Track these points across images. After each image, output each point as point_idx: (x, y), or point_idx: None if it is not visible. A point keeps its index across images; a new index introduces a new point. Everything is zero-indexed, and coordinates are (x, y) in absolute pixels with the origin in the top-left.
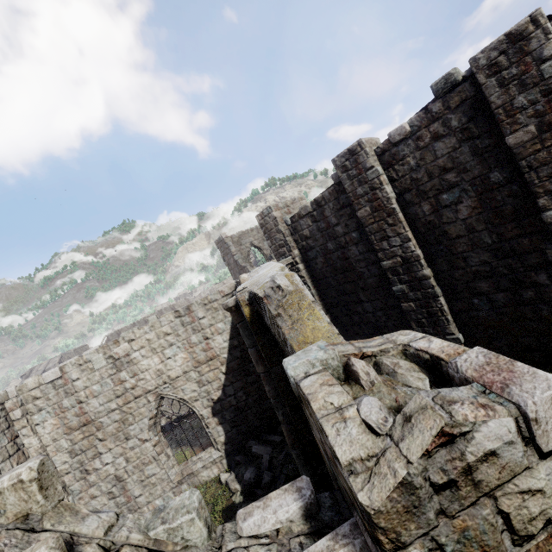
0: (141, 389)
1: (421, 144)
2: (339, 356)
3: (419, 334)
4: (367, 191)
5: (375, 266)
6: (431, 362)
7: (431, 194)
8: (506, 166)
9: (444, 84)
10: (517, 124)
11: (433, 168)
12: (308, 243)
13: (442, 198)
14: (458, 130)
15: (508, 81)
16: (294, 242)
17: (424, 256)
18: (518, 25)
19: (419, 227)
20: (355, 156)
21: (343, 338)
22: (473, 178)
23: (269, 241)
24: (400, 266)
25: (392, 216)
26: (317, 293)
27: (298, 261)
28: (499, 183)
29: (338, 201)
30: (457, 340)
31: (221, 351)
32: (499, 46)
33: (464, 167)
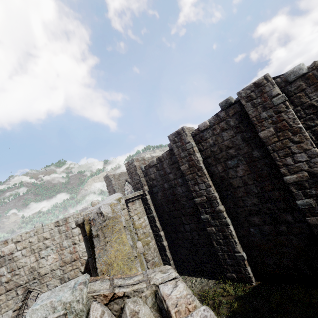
0: (14, 283)
1: (215, 132)
2: (87, 297)
3: (174, 273)
4: (186, 155)
5: (191, 201)
6: (168, 315)
7: (222, 160)
8: (261, 148)
9: (225, 104)
10: (264, 126)
11: (222, 146)
12: (153, 183)
13: (228, 163)
14: (234, 127)
15: (257, 105)
16: (145, 181)
17: (220, 197)
18: (259, 79)
19: (216, 179)
20: (180, 135)
21: (172, 248)
22: (244, 153)
23: (131, 179)
24: (205, 202)
25: (200, 170)
26: (157, 215)
27: (147, 193)
28: (258, 157)
29: (171, 159)
30: (242, 257)
31: (83, 254)
32: (251, 88)
33: (238, 147)
